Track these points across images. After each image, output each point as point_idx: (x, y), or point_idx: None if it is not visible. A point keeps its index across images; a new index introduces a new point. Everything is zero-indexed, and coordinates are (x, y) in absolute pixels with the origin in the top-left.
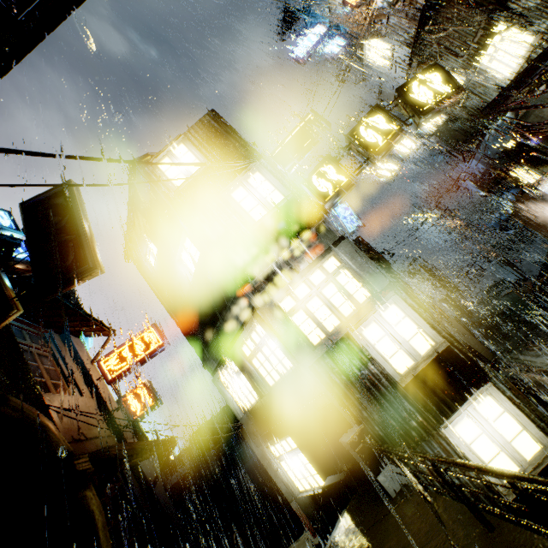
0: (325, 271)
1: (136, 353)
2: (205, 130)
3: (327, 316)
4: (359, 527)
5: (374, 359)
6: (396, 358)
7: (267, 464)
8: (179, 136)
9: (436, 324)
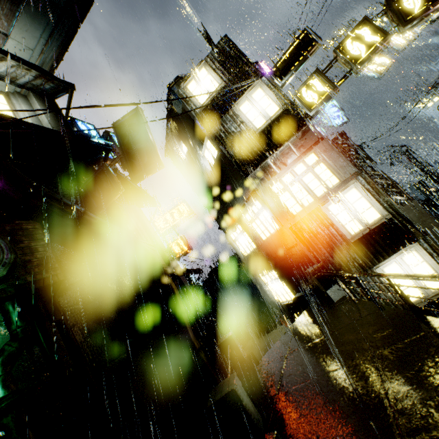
0: (306, 164)
1: (175, 218)
2: (219, 55)
3: (304, 196)
4: (312, 314)
5: (334, 224)
6: (350, 224)
7: (259, 286)
8: (201, 62)
9: (384, 203)
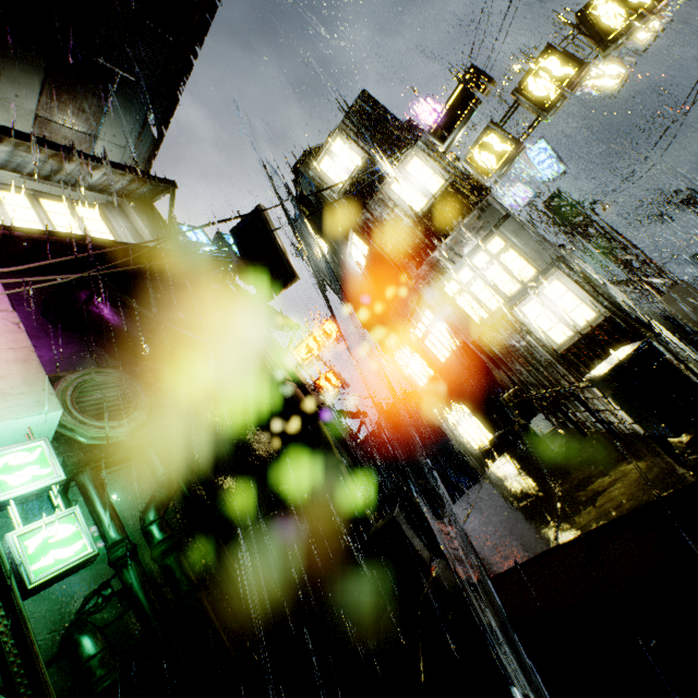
0: (489, 253)
1: (320, 343)
2: (358, 118)
3: (490, 297)
4: (511, 456)
5: (532, 332)
6: (554, 330)
7: (446, 429)
8: (334, 131)
9: (599, 297)
